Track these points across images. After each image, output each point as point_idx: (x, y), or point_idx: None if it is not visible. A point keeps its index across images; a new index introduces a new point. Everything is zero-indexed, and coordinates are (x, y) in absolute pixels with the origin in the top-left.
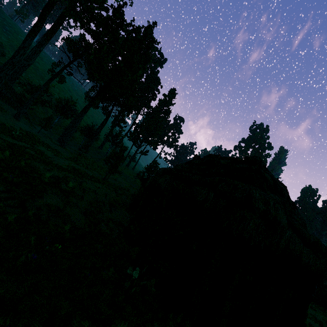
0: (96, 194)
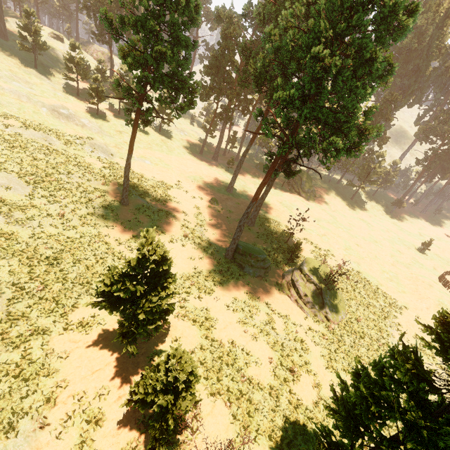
0: (447, 249)
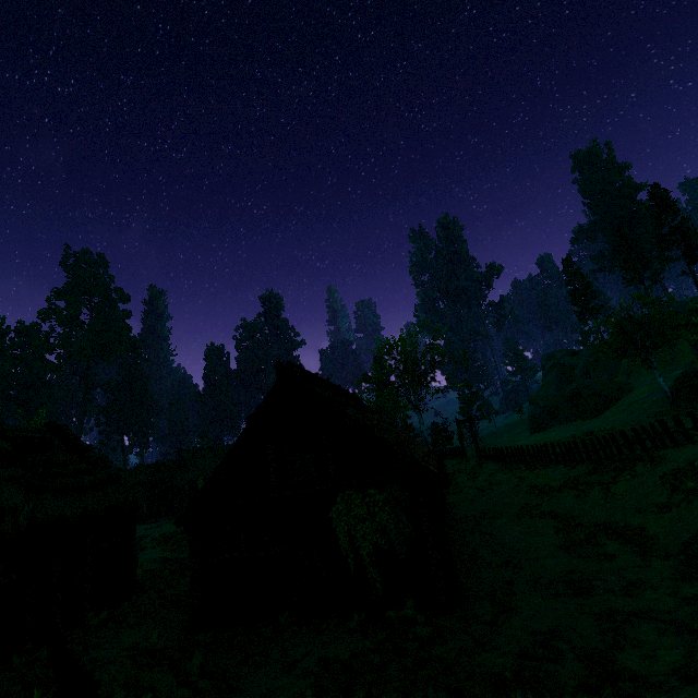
0: None
